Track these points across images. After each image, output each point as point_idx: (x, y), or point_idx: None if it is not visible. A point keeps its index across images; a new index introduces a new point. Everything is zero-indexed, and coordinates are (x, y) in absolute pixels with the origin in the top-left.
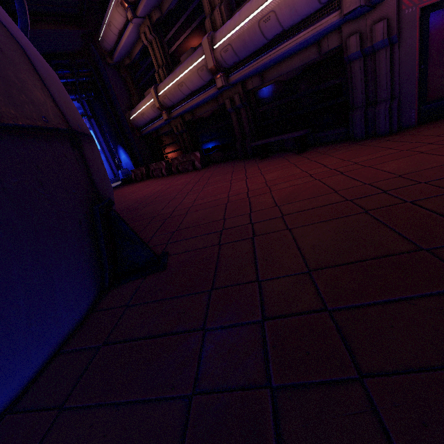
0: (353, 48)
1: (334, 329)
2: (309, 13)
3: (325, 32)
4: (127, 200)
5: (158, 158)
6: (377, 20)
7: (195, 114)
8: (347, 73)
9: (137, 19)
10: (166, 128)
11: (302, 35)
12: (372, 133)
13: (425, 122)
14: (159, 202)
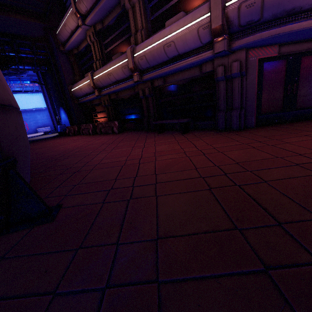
0: (220, 73)
1: (156, 304)
2: (195, 47)
3: (204, 61)
4: (54, 150)
5: (89, 121)
6: (234, 60)
7: (119, 95)
8: (216, 88)
9: (85, 26)
10: (97, 101)
11: (190, 60)
12: (229, 128)
13: (260, 126)
14: (77, 156)
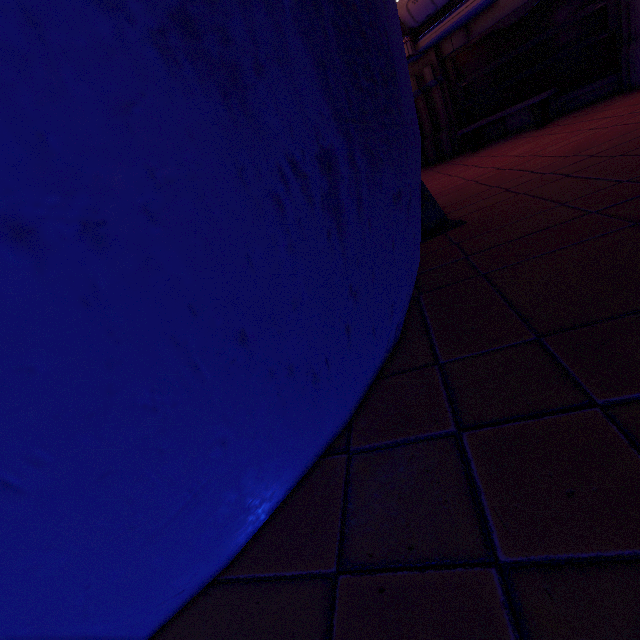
0: None
1: None
2: None
3: None
4: None
5: None
6: None
7: None
8: None
9: None
10: None
11: None
12: None
13: None
14: None
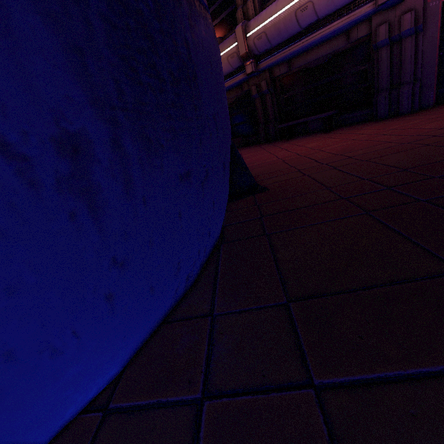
0: (382, 36)
1: None
2: (344, 4)
3: (356, 22)
4: None
5: None
6: (405, 11)
7: None
8: (374, 59)
9: None
10: None
11: (335, 24)
12: (395, 113)
13: (441, 103)
14: None
